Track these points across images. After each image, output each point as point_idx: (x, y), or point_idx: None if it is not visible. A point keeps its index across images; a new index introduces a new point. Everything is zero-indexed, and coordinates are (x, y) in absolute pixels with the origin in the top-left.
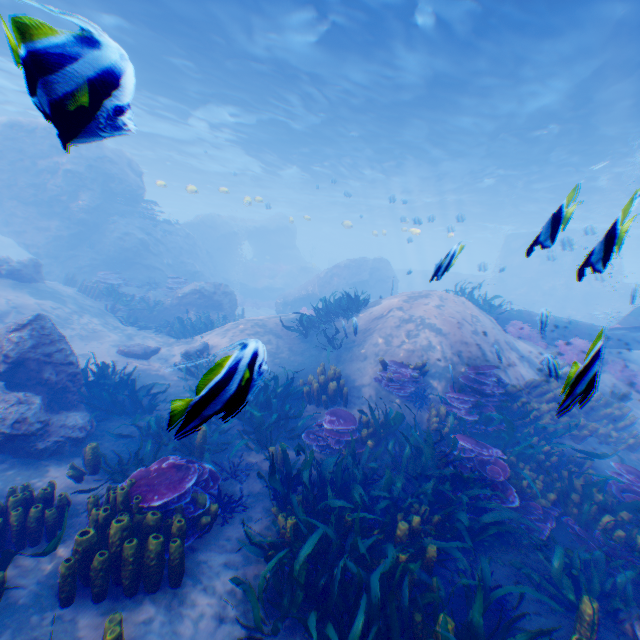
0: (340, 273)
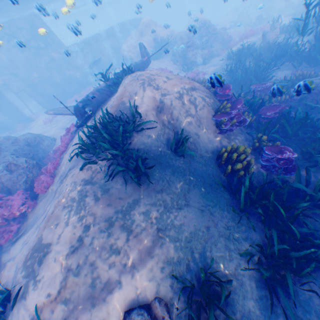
0: None
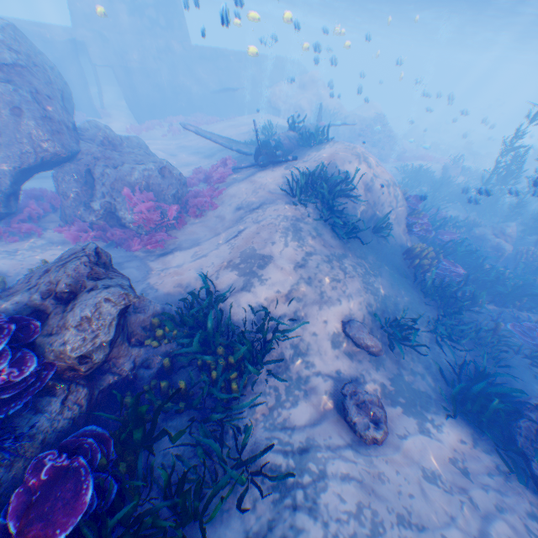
0: (39, 89)
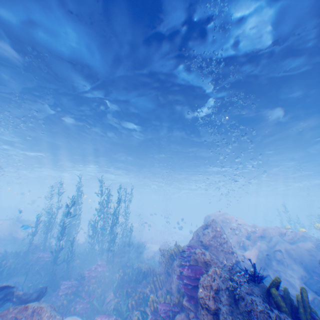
0: None
